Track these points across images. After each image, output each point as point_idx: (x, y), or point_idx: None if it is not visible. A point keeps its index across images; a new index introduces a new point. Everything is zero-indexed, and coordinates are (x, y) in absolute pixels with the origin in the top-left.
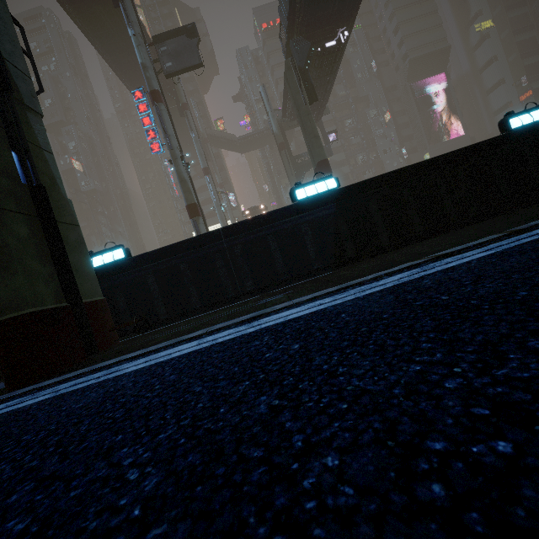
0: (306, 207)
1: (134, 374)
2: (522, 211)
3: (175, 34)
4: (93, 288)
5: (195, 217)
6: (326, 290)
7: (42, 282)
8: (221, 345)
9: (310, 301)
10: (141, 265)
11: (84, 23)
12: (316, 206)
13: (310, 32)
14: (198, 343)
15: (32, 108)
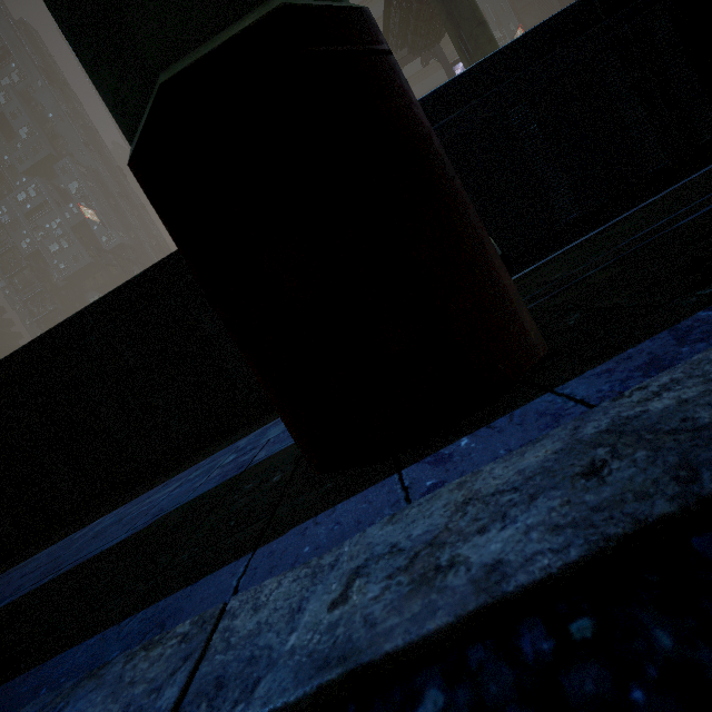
0: None
1: None
2: None
3: None
4: None
5: None
6: None
7: None
8: None
9: None
10: None
11: None
12: None
13: None
14: None
15: None
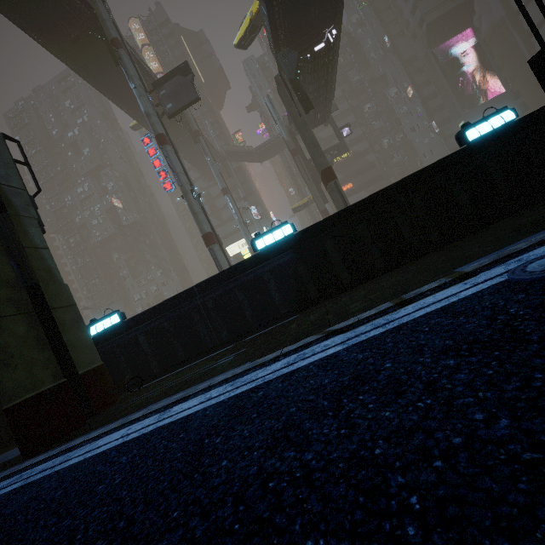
0: (268, 255)
1: (61, 474)
2: (480, 235)
3: (171, 76)
4: (92, 357)
5: (211, 245)
6: (238, 370)
7: (41, 367)
8: (118, 449)
9: (220, 384)
10: (134, 326)
11: (97, 82)
12: (276, 253)
13: (296, 41)
14: (122, 434)
15: (27, 216)
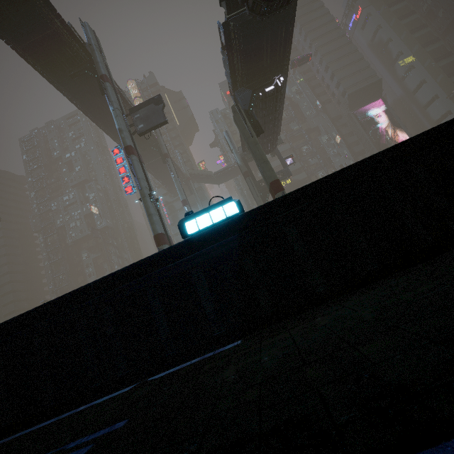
0: (201, 243)
1: None
2: None
3: (146, 104)
4: None
5: (161, 246)
6: None
7: None
8: None
9: None
10: None
11: (88, 110)
12: (213, 241)
13: (250, 83)
14: None
15: None
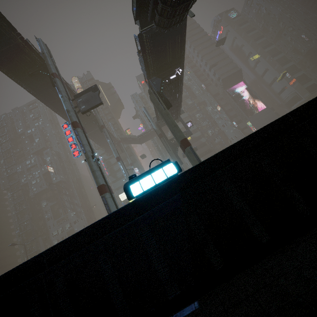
0: (146, 204)
1: None
2: None
3: (86, 91)
4: None
5: (104, 194)
6: None
7: None
8: None
9: None
10: None
11: (43, 98)
12: (157, 201)
13: (159, 74)
14: None
15: None
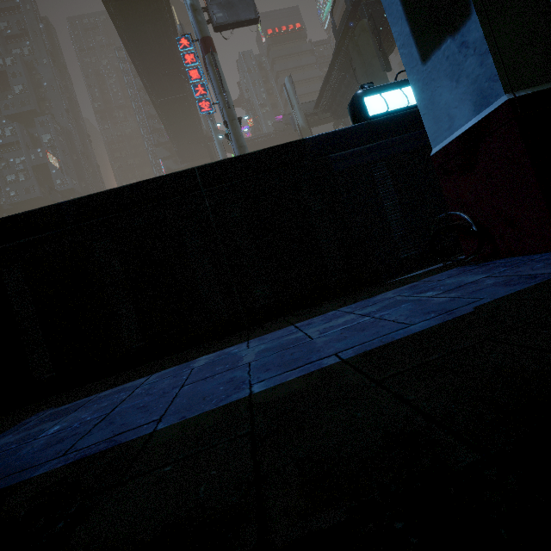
0: None
1: None
2: None
3: None
4: None
5: None
6: None
7: None
8: None
9: None
10: None
11: None
12: None
13: None
14: None
15: None
